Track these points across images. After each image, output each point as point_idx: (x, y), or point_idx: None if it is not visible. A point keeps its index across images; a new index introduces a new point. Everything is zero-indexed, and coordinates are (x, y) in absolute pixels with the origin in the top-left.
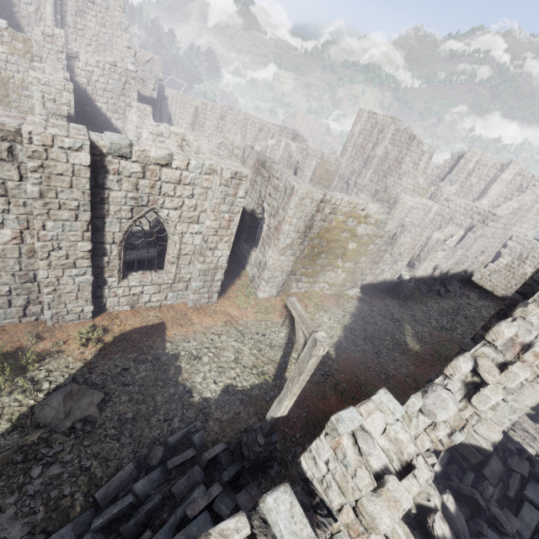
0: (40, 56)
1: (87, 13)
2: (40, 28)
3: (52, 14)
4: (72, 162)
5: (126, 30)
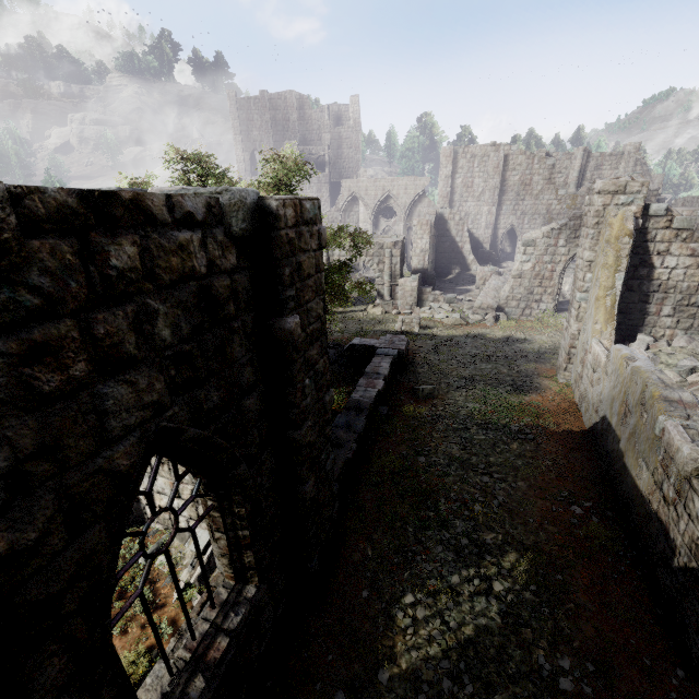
0: (581, 204)
1: (603, 165)
2: (587, 185)
3: (576, 177)
4: (697, 223)
5: (645, 163)
